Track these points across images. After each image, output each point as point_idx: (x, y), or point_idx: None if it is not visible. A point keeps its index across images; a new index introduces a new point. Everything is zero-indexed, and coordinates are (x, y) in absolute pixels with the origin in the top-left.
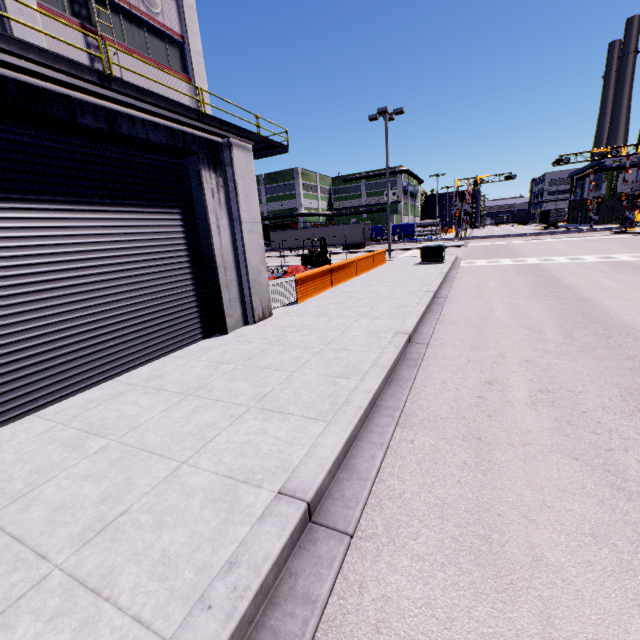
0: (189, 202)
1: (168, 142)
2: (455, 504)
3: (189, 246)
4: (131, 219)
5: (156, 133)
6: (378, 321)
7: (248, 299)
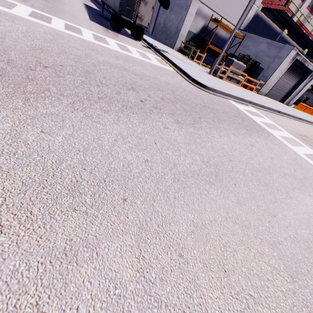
0: (302, 78)
1: (311, 69)
2: (311, 127)
3: (294, 86)
4: (294, 78)
5: (311, 67)
6: (311, 120)
7: (290, 100)
